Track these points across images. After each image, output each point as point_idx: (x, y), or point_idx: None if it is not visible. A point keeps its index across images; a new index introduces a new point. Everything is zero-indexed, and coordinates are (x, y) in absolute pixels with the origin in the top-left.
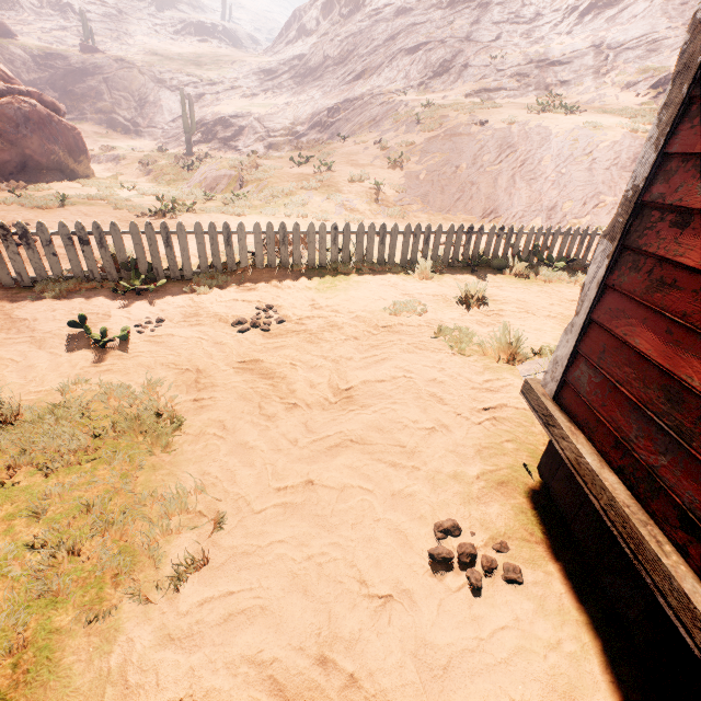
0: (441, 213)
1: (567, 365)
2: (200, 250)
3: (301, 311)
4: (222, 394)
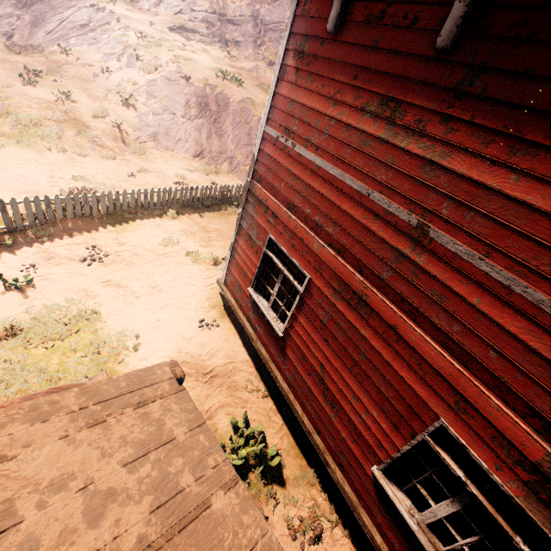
0: (169, 150)
1: (226, 276)
2: (29, 212)
3: (114, 247)
4: (106, 298)
